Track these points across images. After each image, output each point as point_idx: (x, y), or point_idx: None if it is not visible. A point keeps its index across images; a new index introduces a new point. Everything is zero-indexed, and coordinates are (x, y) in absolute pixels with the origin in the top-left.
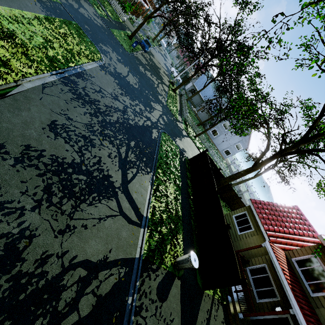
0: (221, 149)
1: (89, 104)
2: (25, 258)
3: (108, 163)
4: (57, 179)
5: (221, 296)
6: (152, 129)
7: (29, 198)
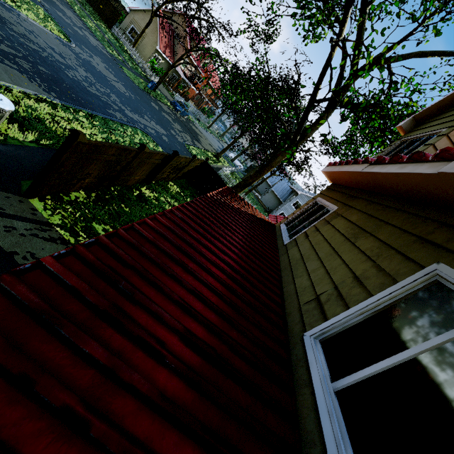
0: None
1: None
2: None
3: None
4: None
5: None
6: (116, 111)
7: None
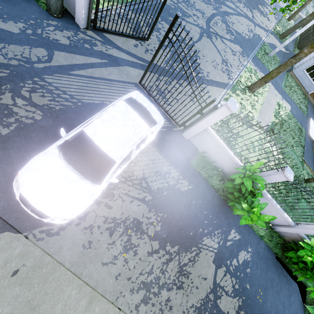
0: None
1: None
2: None
3: None
4: None
5: None
6: None
7: None
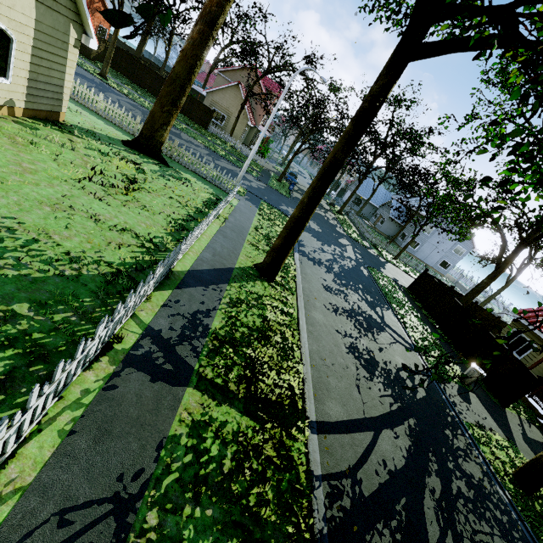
0: (433, 262)
1: (320, 265)
2: (378, 361)
3: (363, 306)
4: (353, 320)
5: (529, 418)
6: (360, 268)
7: (354, 332)
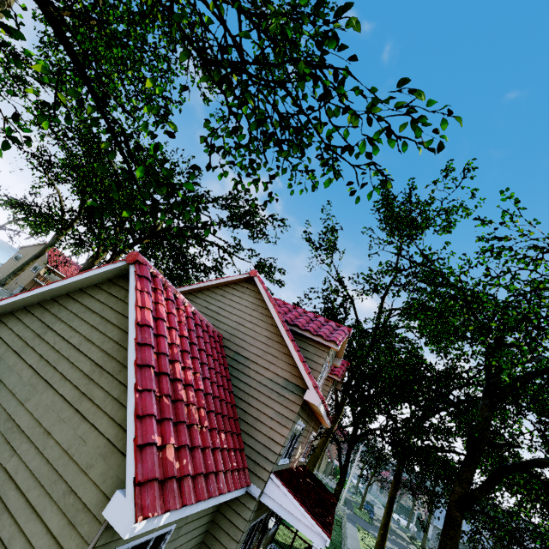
0: None
1: None
2: None
3: None
4: None
5: None
6: None
7: None
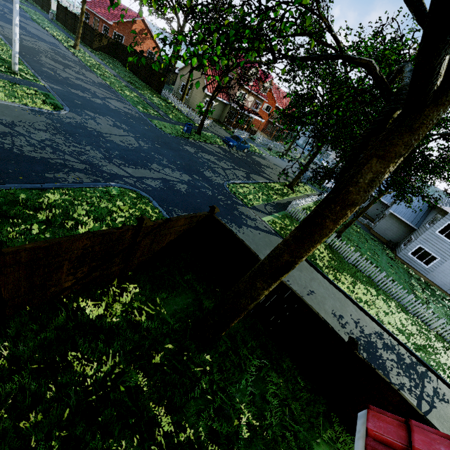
0: None
1: None
2: None
3: None
4: None
5: None
6: (75, 172)
7: None
